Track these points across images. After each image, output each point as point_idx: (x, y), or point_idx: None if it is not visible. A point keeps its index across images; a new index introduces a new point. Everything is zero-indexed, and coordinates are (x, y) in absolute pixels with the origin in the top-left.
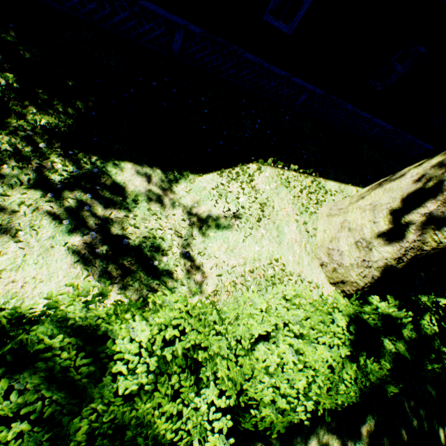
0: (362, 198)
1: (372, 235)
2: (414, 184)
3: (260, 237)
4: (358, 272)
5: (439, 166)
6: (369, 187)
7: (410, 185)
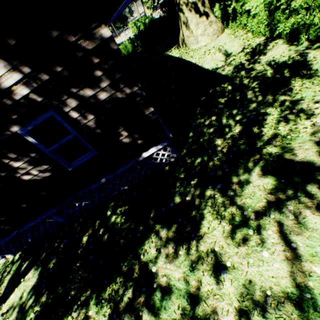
0: (192, 31)
1: (207, 21)
2: (191, 12)
3: (222, 44)
4: (218, 24)
5: (187, 5)
6: (187, 30)
7: (191, 13)
